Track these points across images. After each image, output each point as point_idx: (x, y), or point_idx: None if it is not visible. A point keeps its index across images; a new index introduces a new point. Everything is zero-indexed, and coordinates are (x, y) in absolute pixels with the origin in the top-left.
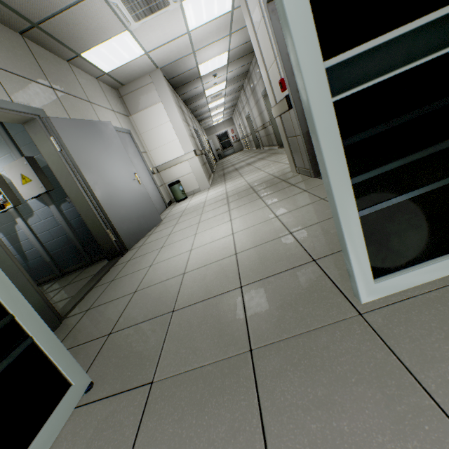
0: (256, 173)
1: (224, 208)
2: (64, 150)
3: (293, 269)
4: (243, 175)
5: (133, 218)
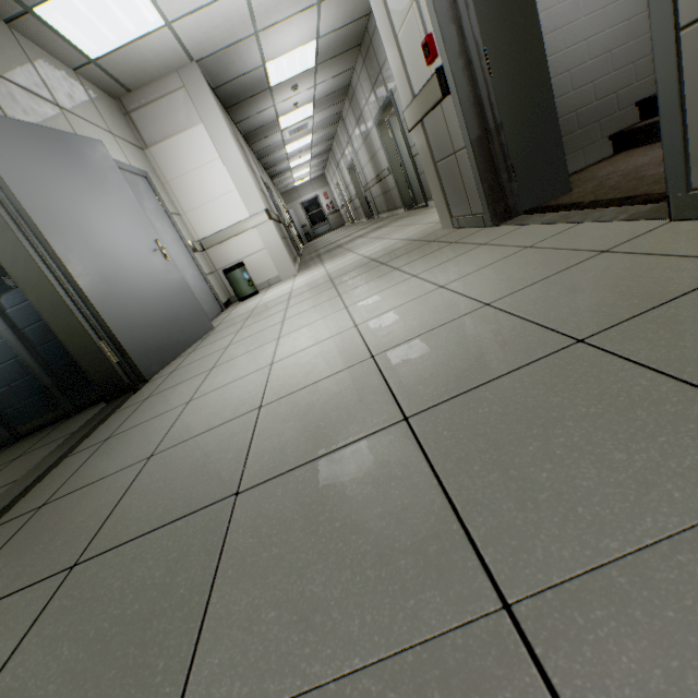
0: (376, 243)
1: (329, 293)
2: None
3: (532, 364)
4: (354, 250)
5: (156, 321)
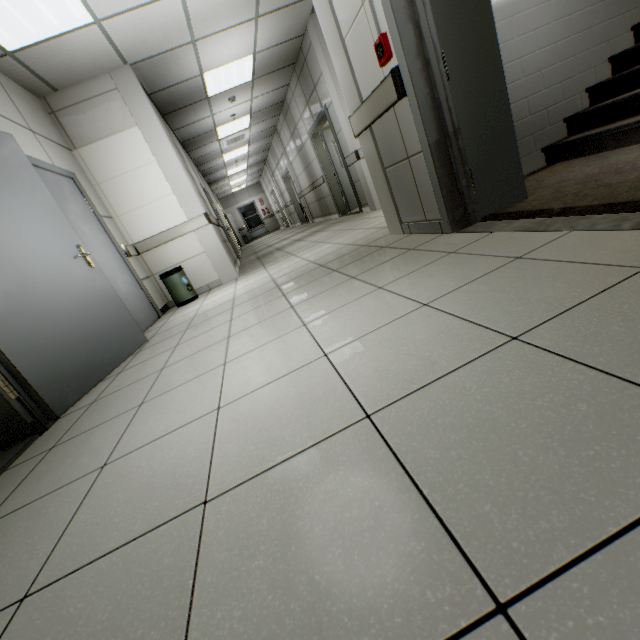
0: (319, 247)
1: (279, 303)
2: None
3: None
4: (296, 253)
5: (73, 340)
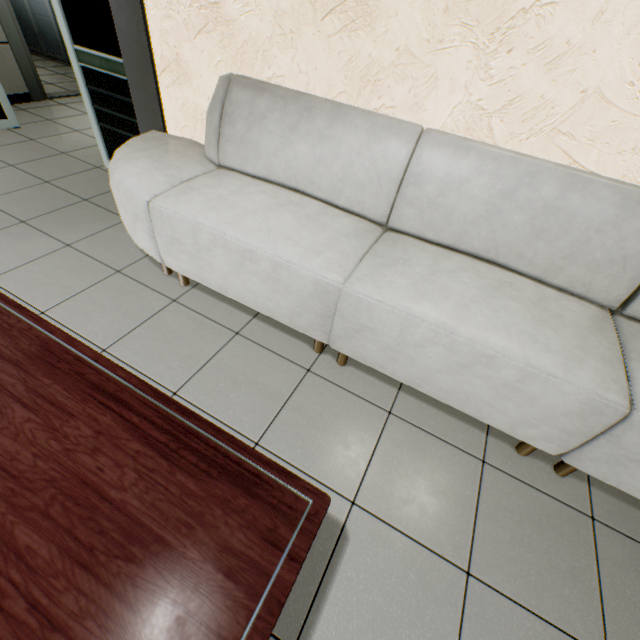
0: None
1: None
2: None
3: None
4: None
5: None
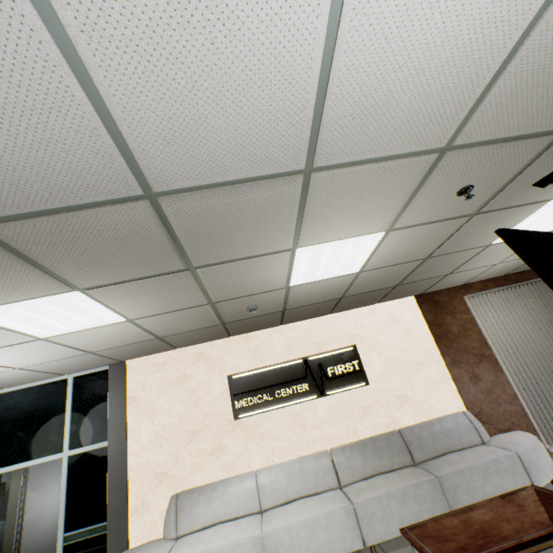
0: None
1: None
2: (25, 483)
3: None
4: None
5: (42, 541)
